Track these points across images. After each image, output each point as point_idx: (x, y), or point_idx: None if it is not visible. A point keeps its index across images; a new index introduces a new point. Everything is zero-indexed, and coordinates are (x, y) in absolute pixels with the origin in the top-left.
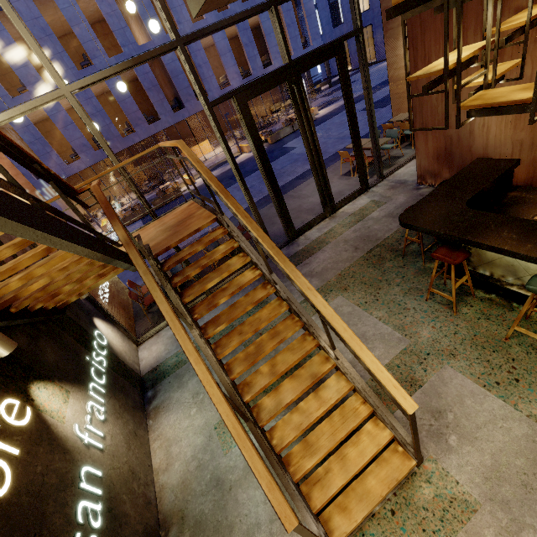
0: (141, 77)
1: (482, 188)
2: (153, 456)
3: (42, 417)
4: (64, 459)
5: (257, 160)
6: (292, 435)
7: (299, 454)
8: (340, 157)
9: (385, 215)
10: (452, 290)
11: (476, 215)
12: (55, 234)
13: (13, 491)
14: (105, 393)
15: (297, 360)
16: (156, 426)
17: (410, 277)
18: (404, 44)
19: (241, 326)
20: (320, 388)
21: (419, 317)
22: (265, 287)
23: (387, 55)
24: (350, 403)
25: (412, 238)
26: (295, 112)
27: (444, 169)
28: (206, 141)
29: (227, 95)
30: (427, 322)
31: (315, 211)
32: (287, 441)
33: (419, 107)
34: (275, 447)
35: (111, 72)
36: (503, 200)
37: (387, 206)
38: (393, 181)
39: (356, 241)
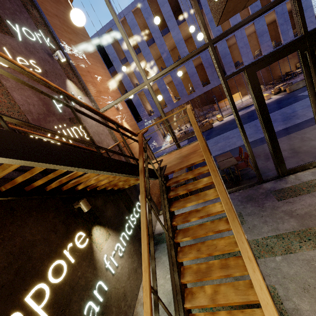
0: (204, 62)
1: None
2: (140, 290)
3: (92, 245)
4: (92, 272)
5: (257, 113)
6: None
7: None
8: None
9: None
10: None
11: None
12: (96, 168)
13: (63, 281)
14: (128, 240)
15: (237, 302)
16: None
17: None
18: None
19: (201, 244)
20: None
21: None
22: (228, 221)
23: None
24: None
25: None
26: (304, 73)
27: None
28: (238, 93)
29: (239, 70)
30: None
31: (314, 154)
32: None
33: None
34: None
35: (168, 69)
36: None
37: None
38: None
39: None
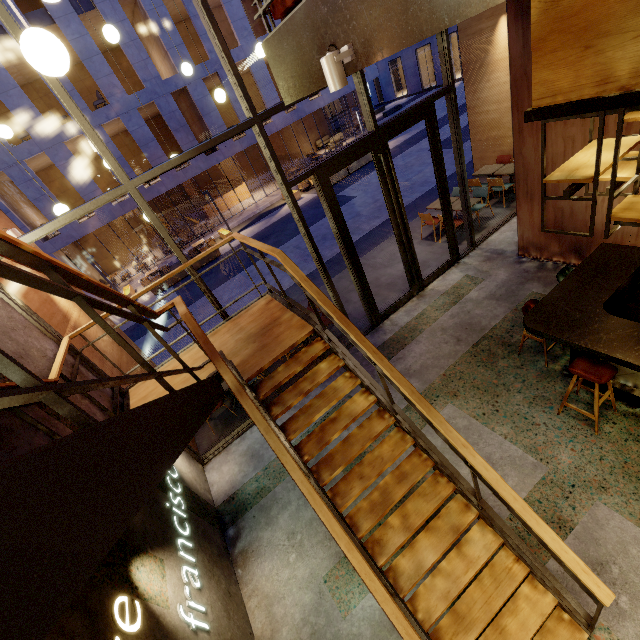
0: (166, 117)
1: (618, 286)
2: (252, 619)
3: (149, 608)
4: None
5: (338, 241)
6: (440, 607)
7: (449, 629)
8: (413, 212)
9: (486, 296)
10: (595, 409)
11: (619, 324)
12: (197, 424)
13: None
14: (192, 548)
15: (433, 510)
16: (248, 577)
17: (532, 381)
18: (543, 146)
19: (359, 467)
20: (463, 543)
21: (553, 436)
22: (382, 416)
23: (467, 98)
24: (500, 560)
25: (532, 336)
26: (381, 183)
27: (552, 243)
28: (243, 185)
29: (308, 172)
30: (564, 443)
31: (397, 286)
32: (436, 616)
33: (524, 175)
34: (422, 623)
35: (180, 160)
36: (639, 295)
37: (486, 285)
38: (487, 251)
39: (456, 330)
